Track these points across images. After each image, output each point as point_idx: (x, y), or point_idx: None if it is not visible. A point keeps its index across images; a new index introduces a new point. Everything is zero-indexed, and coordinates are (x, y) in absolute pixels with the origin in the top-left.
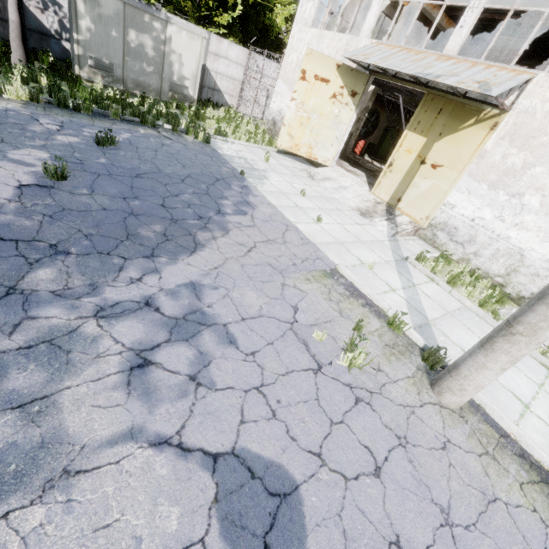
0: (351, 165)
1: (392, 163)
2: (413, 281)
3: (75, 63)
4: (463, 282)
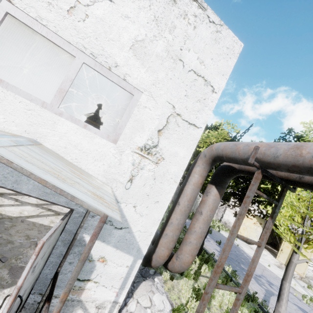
0: None
1: (282, 249)
2: (310, 294)
3: None
4: None
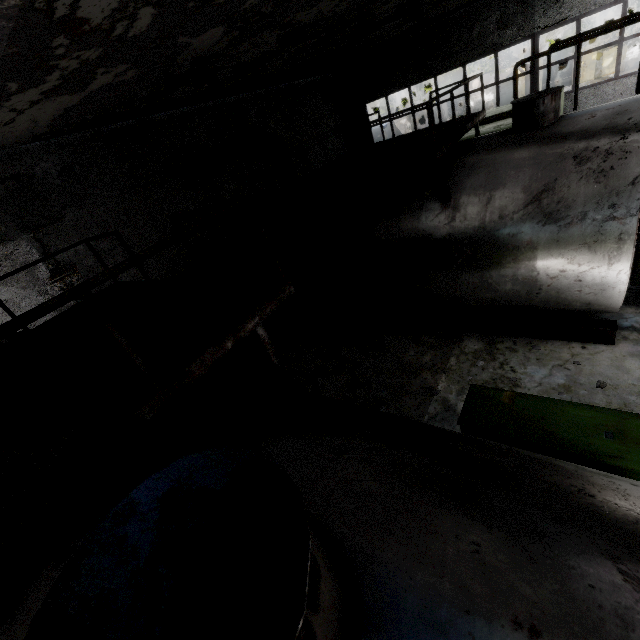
0: None
1: (584, 64)
2: None
3: None
4: None
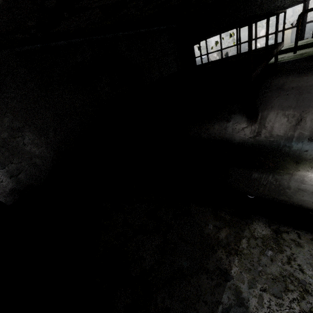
0: None
1: None
2: None
3: None
4: None
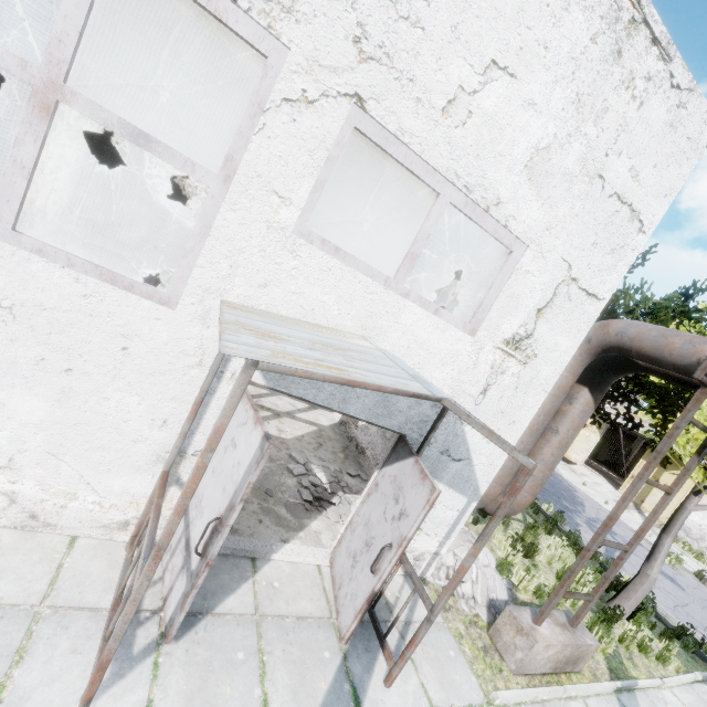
0: (586, 465)
1: (633, 476)
2: (674, 550)
3: None
4: (703, 561)
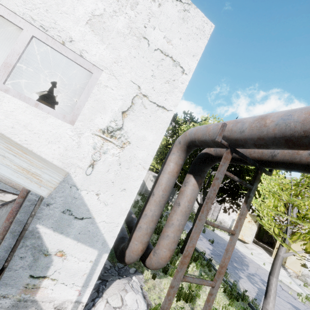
0: (254, 243)
1: (277, 247)
2: (306, 292)
3: (171, 202)
4: None
